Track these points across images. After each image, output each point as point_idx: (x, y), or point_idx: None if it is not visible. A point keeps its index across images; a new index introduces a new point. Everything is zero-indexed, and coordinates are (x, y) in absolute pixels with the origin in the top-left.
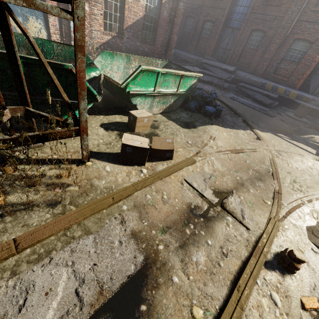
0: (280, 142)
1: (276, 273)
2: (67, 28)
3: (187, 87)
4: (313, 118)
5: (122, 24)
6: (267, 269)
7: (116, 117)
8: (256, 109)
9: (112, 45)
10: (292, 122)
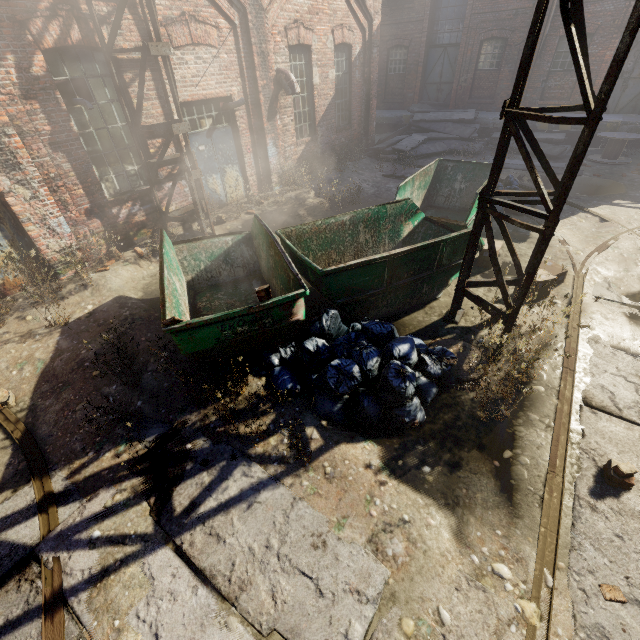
0: (628, 214)
1: None
2: (262, 161)
3: None
4: (633, 151)
5: (313, 120)
6: None
7: None
8: None
9: (307, 156)
10: (610, 172)
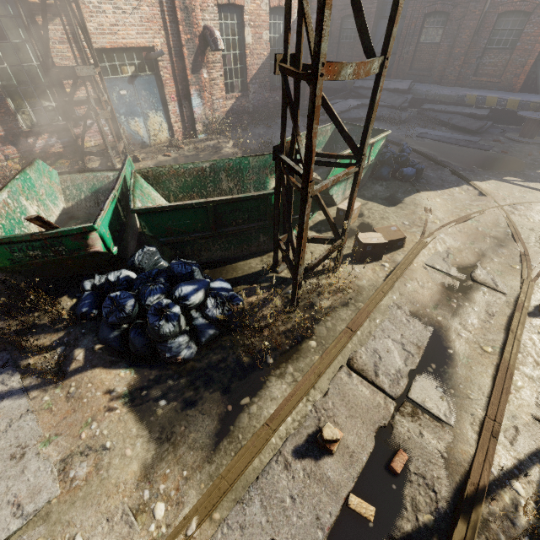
0: (510, 191)
1: (539, 318)
2: (188, 110)
3: (376, 153)
4: None
5: (245, 77)
6: (531, 318)
7: (316, 215)
8: (461, 145)
9: (237, 110)
10: (520, 150)
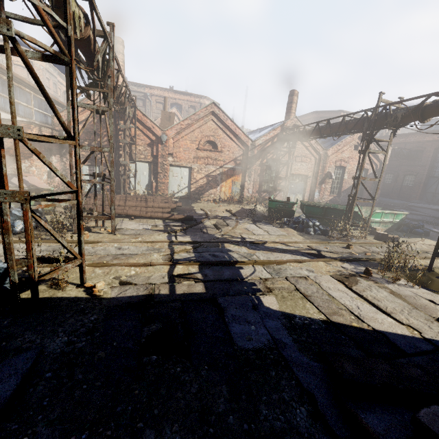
0: None
1: None
2: (312, 196)
3: (399, 219)
4: None
5: (340, 190)
6: None
7: (362, 231)
8: None
9: (333, 201)
10: None
